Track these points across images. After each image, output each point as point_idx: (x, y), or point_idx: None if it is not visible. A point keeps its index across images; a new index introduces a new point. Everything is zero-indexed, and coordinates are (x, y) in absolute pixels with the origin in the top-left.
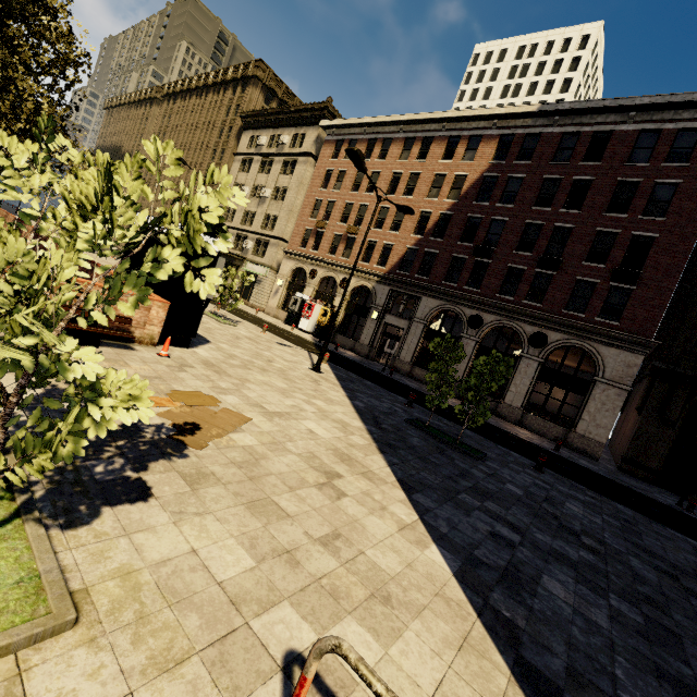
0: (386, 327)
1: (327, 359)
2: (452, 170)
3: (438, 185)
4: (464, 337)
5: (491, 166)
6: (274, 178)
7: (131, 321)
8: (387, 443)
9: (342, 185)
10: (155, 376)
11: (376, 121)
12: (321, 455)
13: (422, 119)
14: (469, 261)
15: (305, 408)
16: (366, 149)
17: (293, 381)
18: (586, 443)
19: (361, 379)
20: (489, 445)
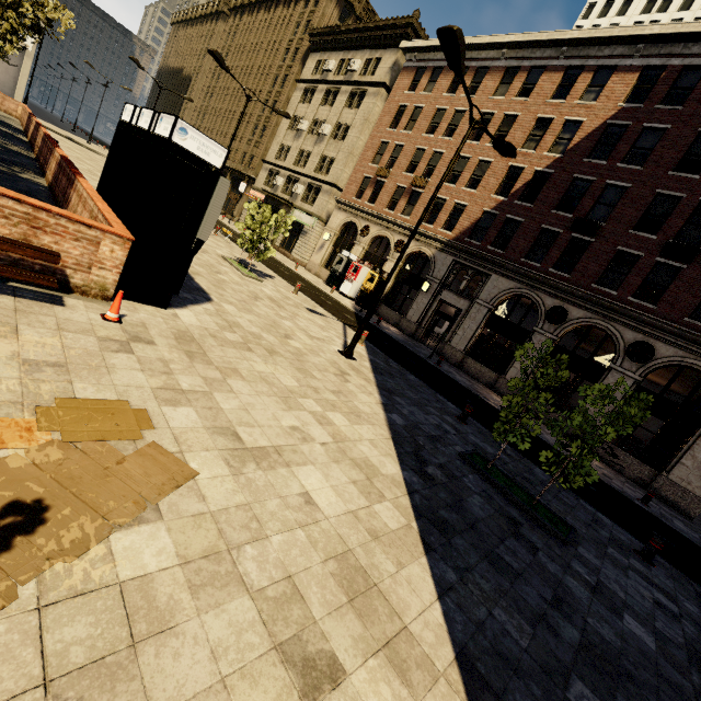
0: (440, 304)
1: (364, 339)
2: (563, 113)
3: (539, 133)
4: (537, 331)
5: (621, 110)
6: (338, 112)
7: (57, 259)
8: (435, 519)
9: (415, 126)
10: (54, 360)
11: (471, 42)
12: (310, 586)
13: (534, 40)
14: (563, 237)
15: (312, 435)
16: (452, 81)
17: (309, 374)
18: (680, 495)
19: (402, 371)
20: (571, 502)
